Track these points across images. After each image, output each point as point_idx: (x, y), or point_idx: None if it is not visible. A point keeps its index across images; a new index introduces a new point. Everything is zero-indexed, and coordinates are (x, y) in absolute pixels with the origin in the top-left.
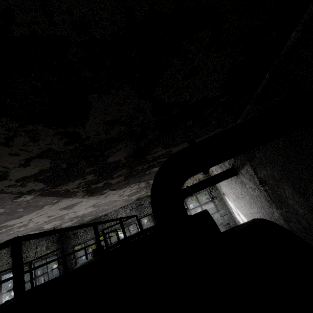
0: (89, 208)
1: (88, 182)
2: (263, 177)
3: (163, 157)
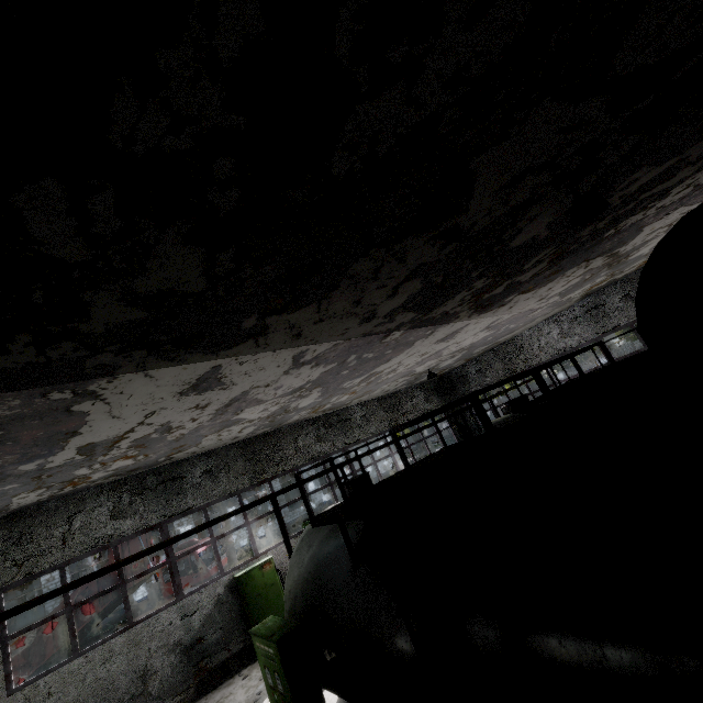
0: (481, 333)
1: (476, 292)
2: None
3: (655, 185)
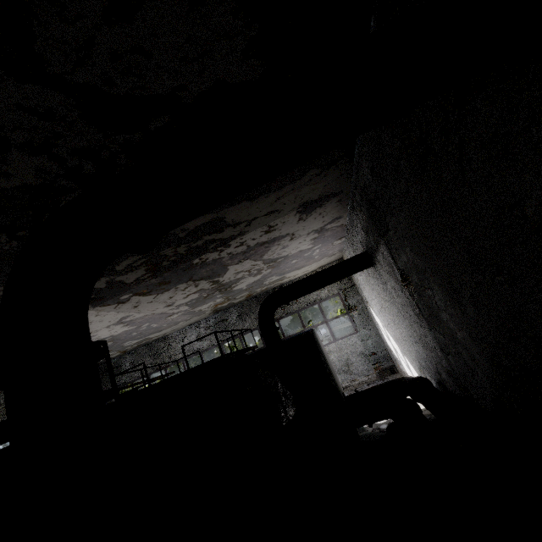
0: (116, 327)
1: None
2: (404, 267)
3: (211, 232)
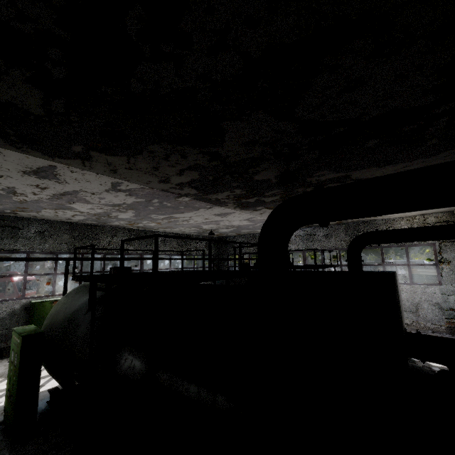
0: (244, 221)
1: (237, 195)
2: None
3: (336, 182)
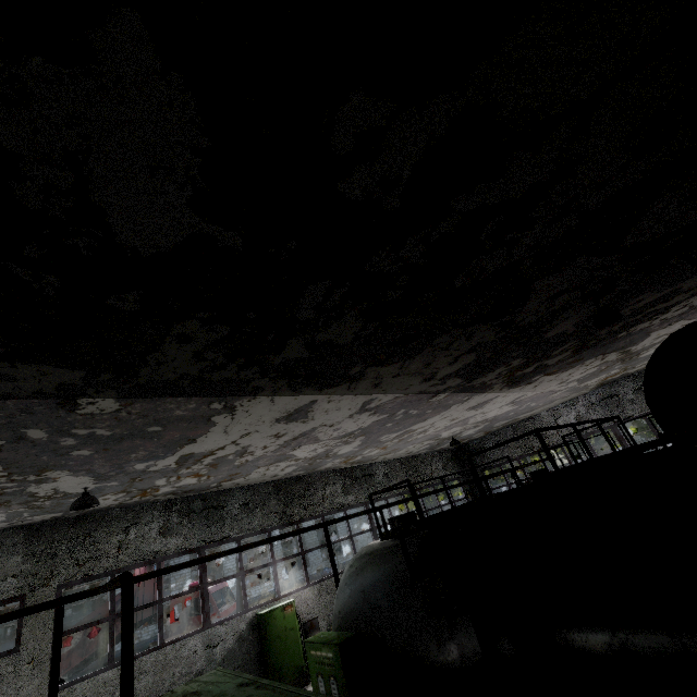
0: (505, 407)
1: (512, 369)
2: None
3: (657, 304)
